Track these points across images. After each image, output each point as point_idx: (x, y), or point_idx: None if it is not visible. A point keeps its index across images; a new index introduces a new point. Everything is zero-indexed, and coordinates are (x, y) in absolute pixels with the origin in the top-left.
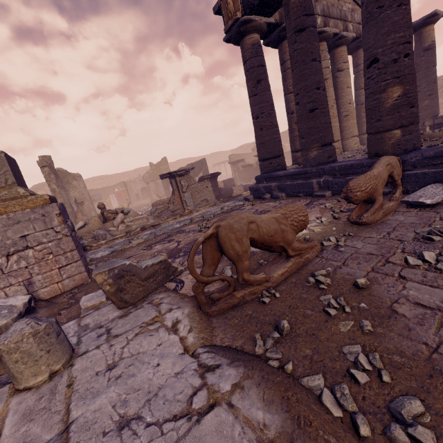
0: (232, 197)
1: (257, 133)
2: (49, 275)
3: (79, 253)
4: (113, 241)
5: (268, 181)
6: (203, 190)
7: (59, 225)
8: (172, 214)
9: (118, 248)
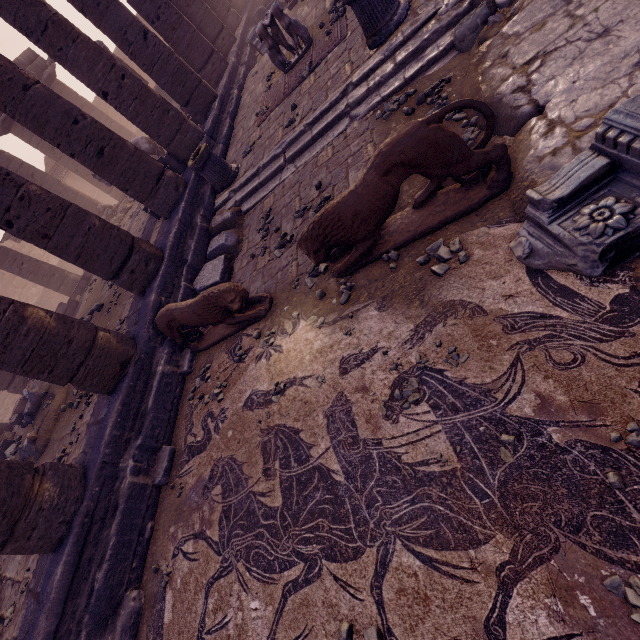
0: None
1: None
2: None
3: None
4: None
5: None
6: None
7: None
8: None
9: None
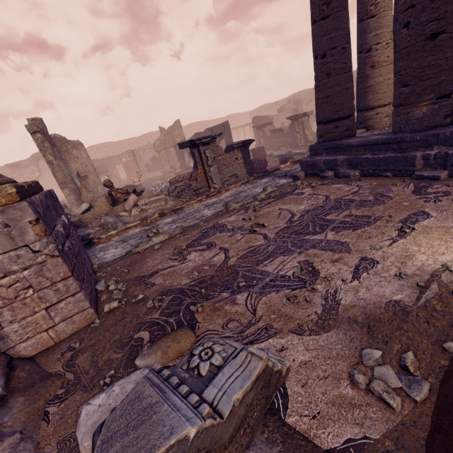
0: (267, 172)
1: (320, 81)
2: (31, 320)
3: (77, 279)
4: (126, 231)
5: (329, 153)
6: (232, 163)
7: (37, 239)
8: (195, 193)
9: (134, 249)
